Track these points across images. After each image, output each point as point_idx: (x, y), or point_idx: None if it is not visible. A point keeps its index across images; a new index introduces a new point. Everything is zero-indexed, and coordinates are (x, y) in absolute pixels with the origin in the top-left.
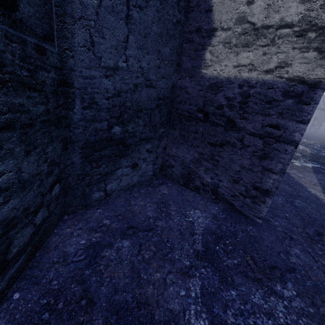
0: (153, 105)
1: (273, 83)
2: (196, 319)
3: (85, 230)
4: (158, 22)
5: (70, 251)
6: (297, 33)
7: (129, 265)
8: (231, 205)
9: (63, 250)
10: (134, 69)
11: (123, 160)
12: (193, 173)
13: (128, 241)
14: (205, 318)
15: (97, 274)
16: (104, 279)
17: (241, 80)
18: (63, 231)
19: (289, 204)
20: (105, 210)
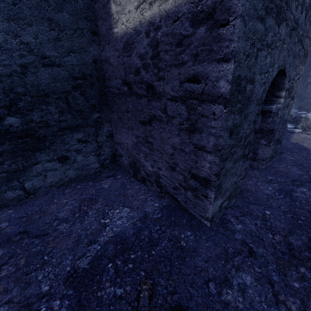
0: (67, 87)
1: (177, 9)
2: None
3: None
4: None
5: None
6: None
7: None
8: (175, 200)
9: None
10: (12, 46)
11: (39, 154)
12: (137, 161)
13: (2, 251)
14: None
15: None
16: None
17: (146, 25)
18: None
19: (283, 195)
20: (16, 210)
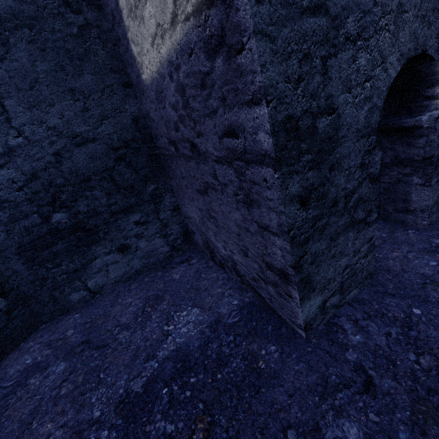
0: (108, 163)
1: (187, 38)
2: None
3: (43, 345)
4: (43, 55)
5: (10, 373)
6: None
7: (36, 403)
8: (259, 295)
9: (7, 371)
10: (40, 136)
11: (95, 247)
12: (209, 241)
13: (65, 365)
14: None
15: (2, 409)
16: (1, 418)
17: (166, 65)
18: (26, 345)
19: None
20: (82, 314)
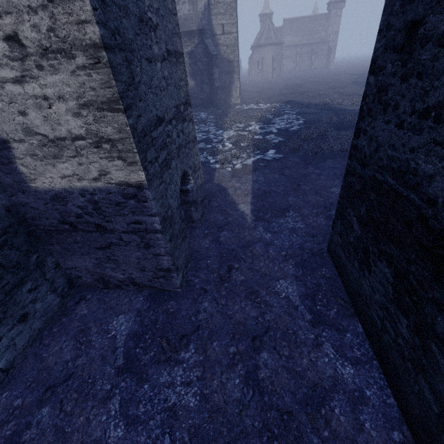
0: None
1: (108, 188)
2: (115, 431)
3: None
4: None
5: None
6: (93, 145)
7: (53, 430)
8: (153, 288)
9: None
10: None
11: None
12: (104, 276)
13: (48, 407)
14: (122, 424)
15: None
16: None
17: (79, 190)
18: None
19: (215, 243)
20: (12, 389)
